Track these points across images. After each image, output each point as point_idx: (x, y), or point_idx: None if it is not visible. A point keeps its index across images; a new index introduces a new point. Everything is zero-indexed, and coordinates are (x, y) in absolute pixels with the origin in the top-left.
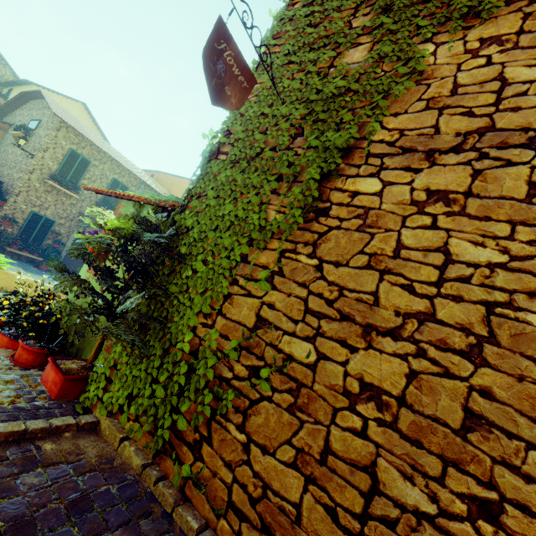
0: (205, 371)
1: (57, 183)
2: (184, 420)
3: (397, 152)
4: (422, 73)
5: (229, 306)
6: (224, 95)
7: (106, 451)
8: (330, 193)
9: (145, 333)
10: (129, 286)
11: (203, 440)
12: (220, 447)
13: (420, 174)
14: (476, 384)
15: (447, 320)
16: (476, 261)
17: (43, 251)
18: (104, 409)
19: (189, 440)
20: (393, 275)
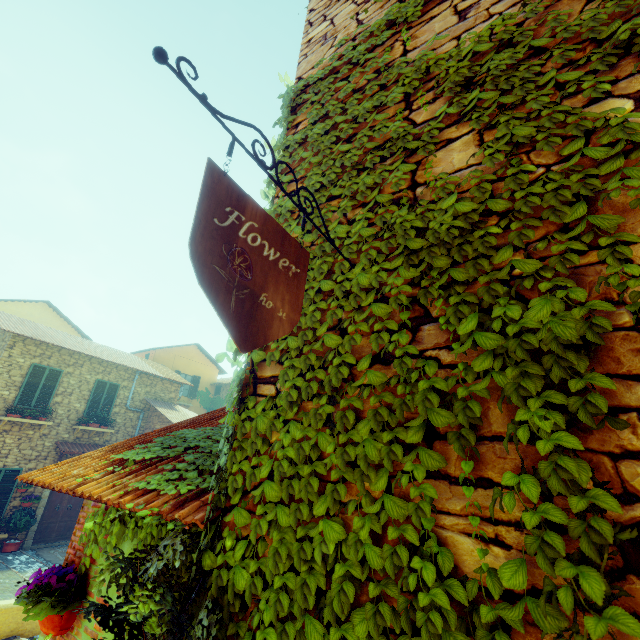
0: None
1: (17, 416)
2: None
3: None
4: None
5: None
6: (261, 316)
7: None
8: (617, 467)
9: None
10: None
11: None
12: None
13: None
14: None
15: None
16: None
17: (7, 521)
18: None
19: None
20: None
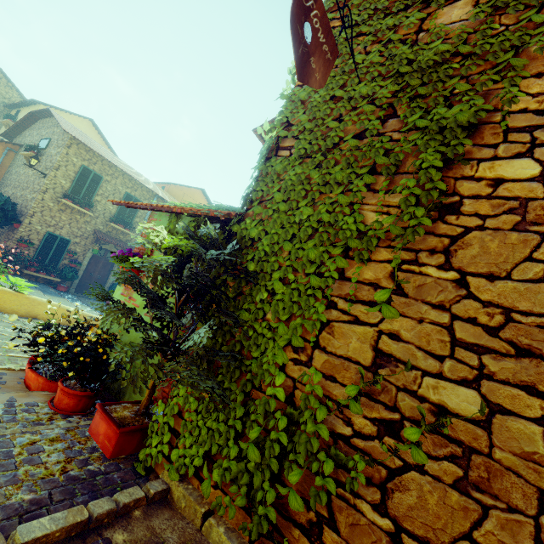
0: (315, 427)
1: (70, 202)
2: (297, 498)
3: None
4: None
5: (329, 337)
6: (309, 69)
7: (189, 535)
8: (455, 183)
9: (213, 372)
10: (181, 312)
11: (322, 522)
12: (352, 535)
13: None
14: None
15: None
16: None
17: (60, 272)
18: (174, 472)
19: (301, 521)
20: None
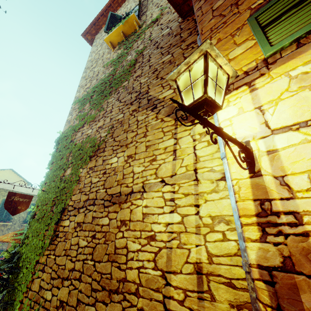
0: None
1: None
2: None
3: (73, 209)
4: (79, 179)
5: (33, 285)
6: (18, 210)
7: None
8: (59, 227)
9: (7, 310)
10: None
11: None
12: None
13: (76, 217)
14: (79, 289)
15: (77, 269)
16: (83, 246)
17: None
18: None
19: None
20: (69, 256)
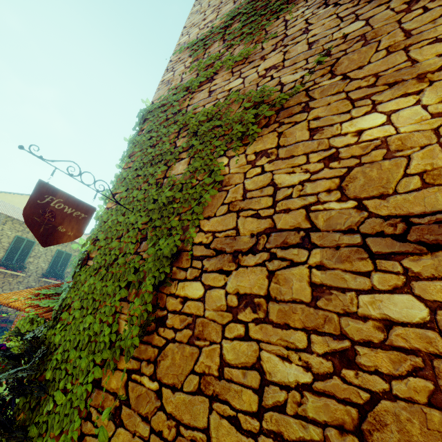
0: None
1: (3, 268)
2: None
3: (212, 253)
4: (222, 181)
5: None
6: (57, 234)
7: None
8: (166, 299)
9: None
10: None
11: None
12: None
13: (230, 276)
14: None
15: None
16: (287, 382)
17: None
18: None
19: None
20: (220, 402)
